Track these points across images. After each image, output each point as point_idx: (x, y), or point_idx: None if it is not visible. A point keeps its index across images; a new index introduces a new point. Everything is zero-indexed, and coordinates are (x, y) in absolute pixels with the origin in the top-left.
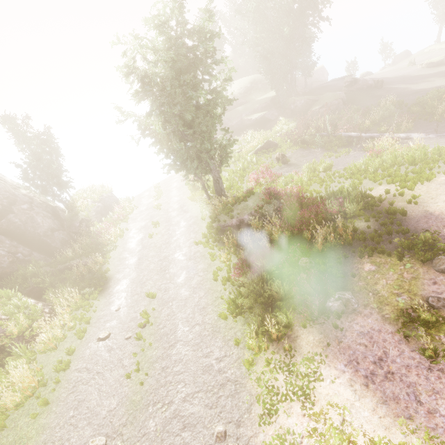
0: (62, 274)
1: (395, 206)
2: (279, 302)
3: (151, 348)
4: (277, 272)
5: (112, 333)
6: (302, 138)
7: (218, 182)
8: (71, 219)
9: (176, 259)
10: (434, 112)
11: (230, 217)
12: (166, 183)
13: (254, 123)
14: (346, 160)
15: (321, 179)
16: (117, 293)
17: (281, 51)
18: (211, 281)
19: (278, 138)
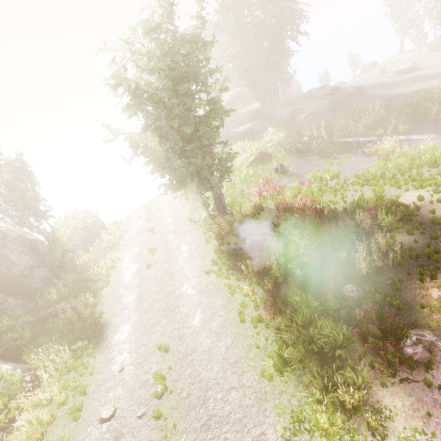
0: (46, 322)
1: (437, 215)
2: (339, 352)
3: (177, 432)
4: (318, 306)
5: (119, 408)
6: (297, 146)
7: (220, 199)
8: (53, 252)
9: (185, 293)
10: (427, 113)
11: (242, 239)
12: (156, 203)
13: (242, 135)
14: (351, 167)
15: (332, 188)
16: (117, 344)
17: (263, 63)
18: (236, 322)
19: (271, 148)
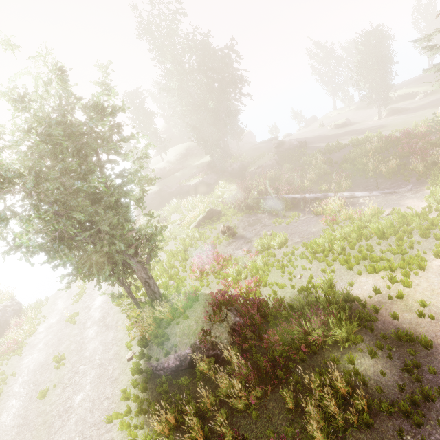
0: None
1: (402, 322)
2: None
3: None
4: None
5: None
6: (246, 203)
7: (148, 284)
8: None
9: None
10: (365, 168)
11: (164, 355)
12: None
13: (194, 188)
14: (300, 229)
15: (280, 261)
16: None
17: (209, 121)
18: None
19: (220, 205)
